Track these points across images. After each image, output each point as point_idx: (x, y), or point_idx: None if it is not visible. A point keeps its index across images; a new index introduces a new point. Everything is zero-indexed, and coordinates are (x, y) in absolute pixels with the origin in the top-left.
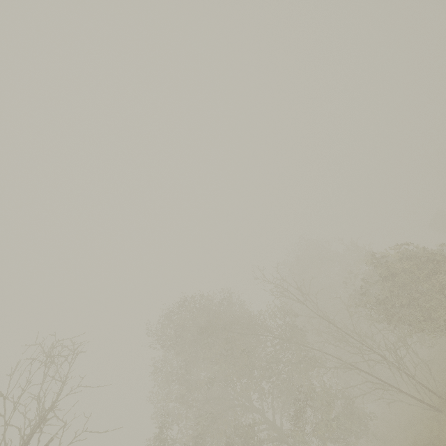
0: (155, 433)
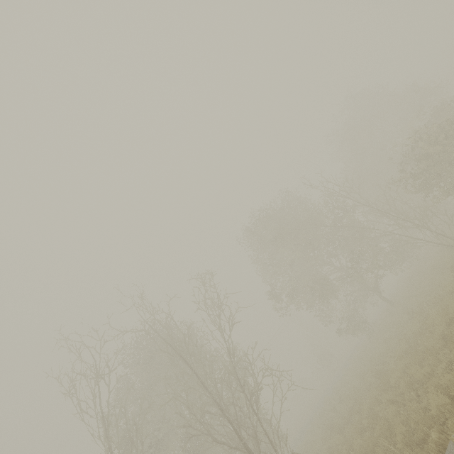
0: (268, 292)
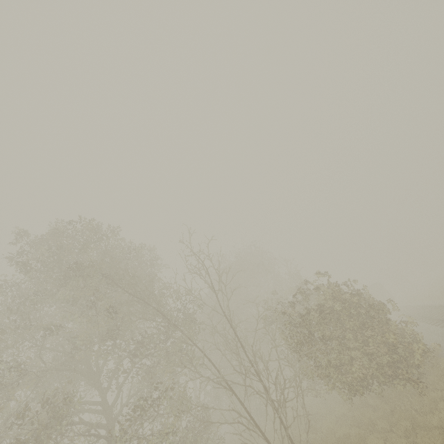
0: None
